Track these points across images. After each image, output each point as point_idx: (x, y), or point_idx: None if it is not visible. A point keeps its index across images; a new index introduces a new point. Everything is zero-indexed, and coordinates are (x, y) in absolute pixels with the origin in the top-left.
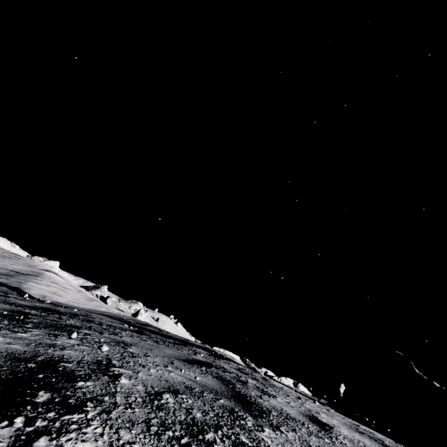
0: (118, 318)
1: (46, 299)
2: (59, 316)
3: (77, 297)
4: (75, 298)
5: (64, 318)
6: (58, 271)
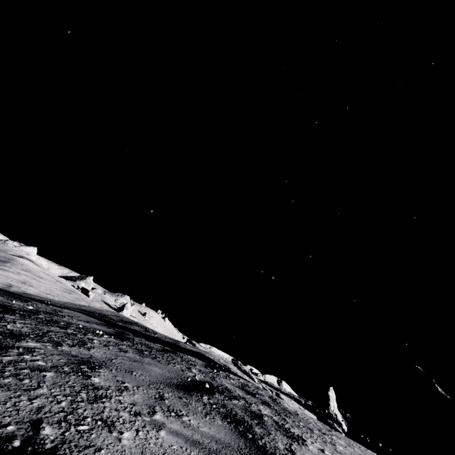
0: (98, 313)
1: (11, 289)
2: (3, 315)
3: (53, 288)
4: (49, 289)
5: (9, 319)
6: (35, 258)
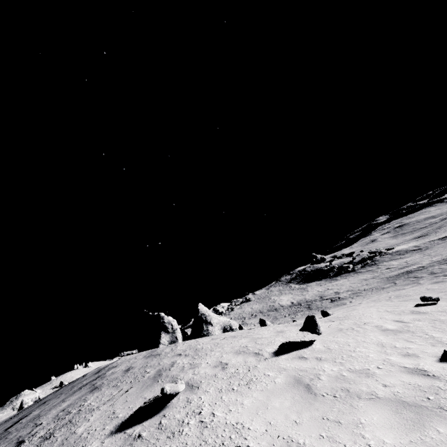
0: None
1: None
2: None
3: None
4: None
5: None
6: None
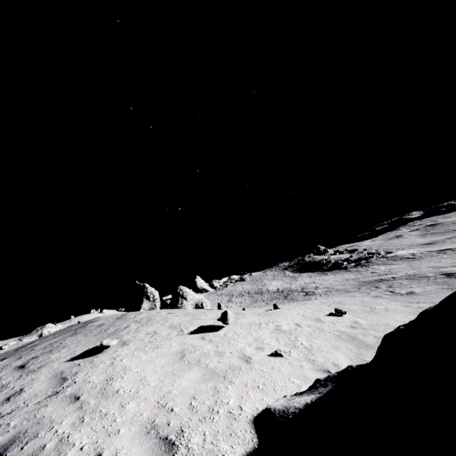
0: None
1: None
2: None
3: None
4: None
5: None
6: None
